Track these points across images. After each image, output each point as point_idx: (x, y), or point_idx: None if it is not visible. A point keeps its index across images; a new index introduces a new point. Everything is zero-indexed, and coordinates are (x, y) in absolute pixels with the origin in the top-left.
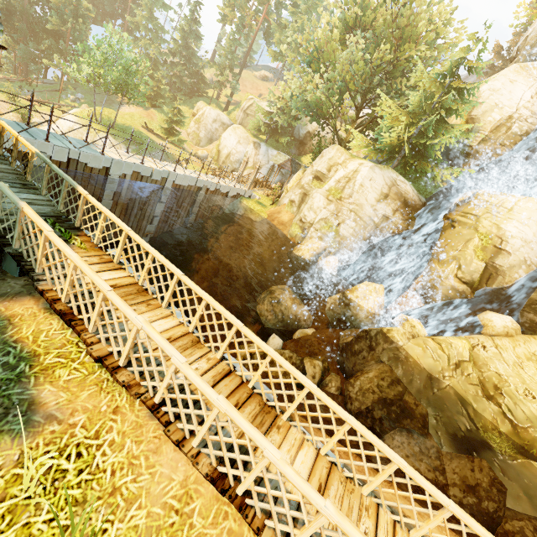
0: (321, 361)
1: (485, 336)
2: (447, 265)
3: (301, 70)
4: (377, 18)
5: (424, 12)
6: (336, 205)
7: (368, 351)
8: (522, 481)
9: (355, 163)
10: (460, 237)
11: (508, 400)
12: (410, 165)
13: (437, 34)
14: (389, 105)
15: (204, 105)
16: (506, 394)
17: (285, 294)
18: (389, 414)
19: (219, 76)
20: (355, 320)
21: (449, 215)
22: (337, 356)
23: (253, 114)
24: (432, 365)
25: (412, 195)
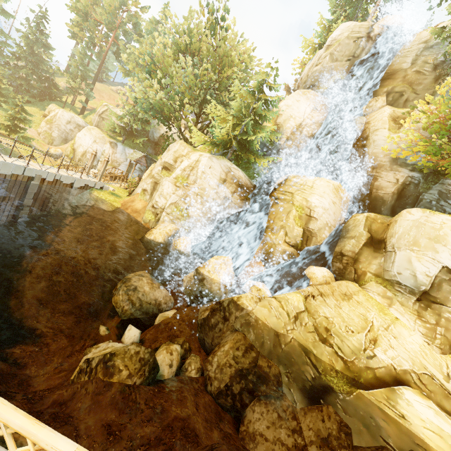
0: (182, 343)
1: (312, 286)
2: (278, 233)
3: (143, 78)
4: (202, 47)
5: (235, 48)
6: (184, 191)
7: (223, 323)
8: (360, 414)
9: (196, 154)
10: (283, 210)
11: (336, 339)
12: (241, 158)
13: (247, 66)
14: (218, 109)
15: (56, 107)
16: (334, 334)
17: (143, 280)
18: (247, 385)
19: (70, 83)
20: (210, 294)
21: (273, 194)
22: (198, 333)
23: (109, 118)
24: (277, 323)
25: (244, 179)
